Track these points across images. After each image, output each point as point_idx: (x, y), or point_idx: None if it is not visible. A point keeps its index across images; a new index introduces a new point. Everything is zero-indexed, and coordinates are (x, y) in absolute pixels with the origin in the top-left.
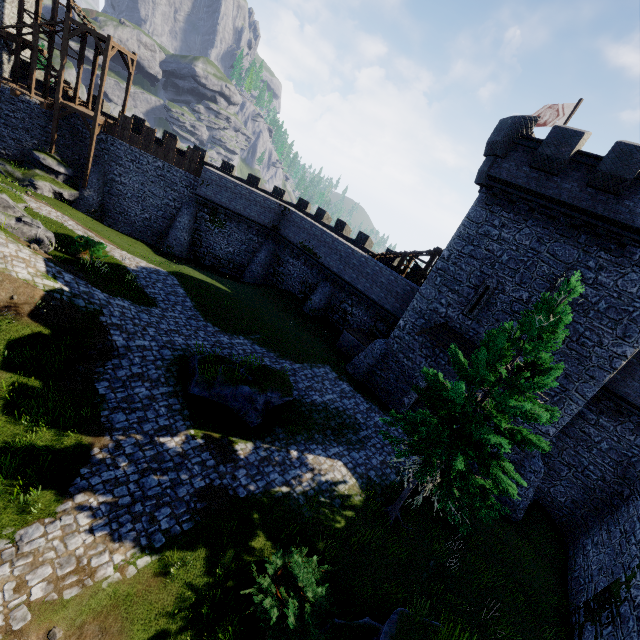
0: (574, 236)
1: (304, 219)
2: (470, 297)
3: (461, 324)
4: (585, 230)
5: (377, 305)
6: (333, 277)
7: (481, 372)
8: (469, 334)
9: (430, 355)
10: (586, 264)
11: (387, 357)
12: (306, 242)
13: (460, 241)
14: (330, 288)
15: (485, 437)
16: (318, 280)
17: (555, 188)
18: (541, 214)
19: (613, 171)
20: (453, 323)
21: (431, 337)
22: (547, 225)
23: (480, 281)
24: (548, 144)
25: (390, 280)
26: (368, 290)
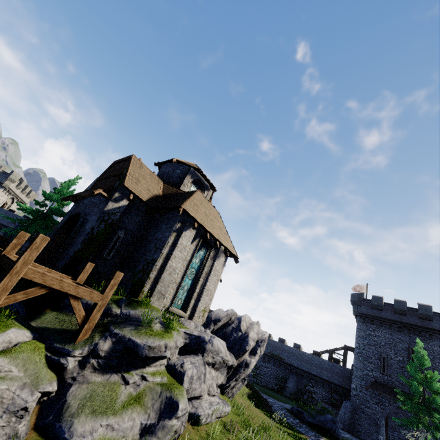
0: (402, 331)
1: (268, 339)
2: (379, 364)
3: (383, 379)
4: (404, 328)
5: (328, 382)
6: (296, 370)
7: (417, 377)
8: (389, 383)
9: (378, 401)
10: (413, 341)
11: (356, 409)
12: (273, 351)
13: (360, 338)
14: (296, 377)
15: (436, 400)
16: (286, 374)
17: (384, 314)
18: (385, 324)
19: (399, 308)
20: (379, 379)
21: (374, 389)
22: (390, 328)
23: (379, 355)
24: (373, 301)
25: (330, 365)
26: (320, 374)
